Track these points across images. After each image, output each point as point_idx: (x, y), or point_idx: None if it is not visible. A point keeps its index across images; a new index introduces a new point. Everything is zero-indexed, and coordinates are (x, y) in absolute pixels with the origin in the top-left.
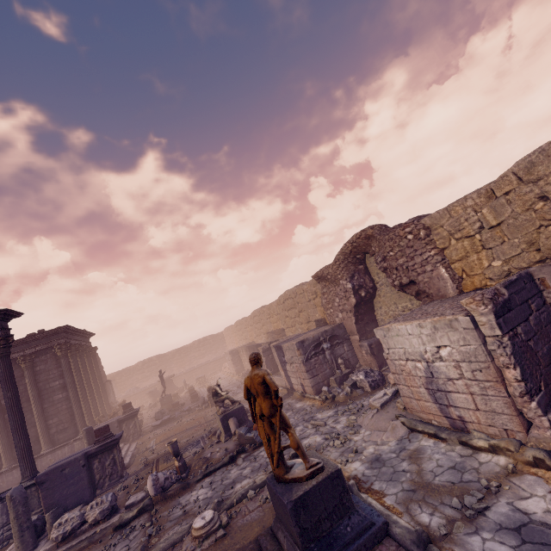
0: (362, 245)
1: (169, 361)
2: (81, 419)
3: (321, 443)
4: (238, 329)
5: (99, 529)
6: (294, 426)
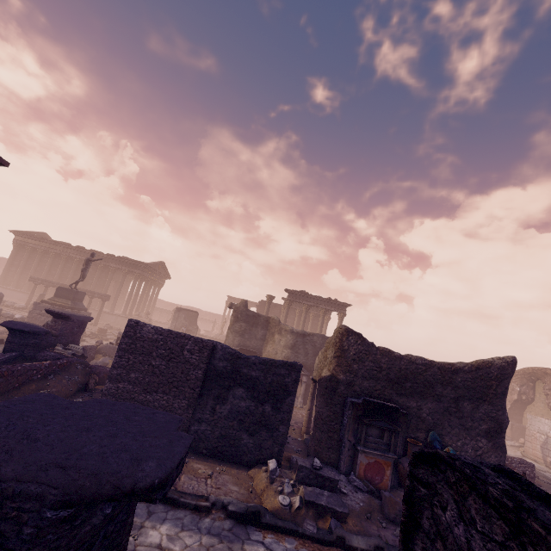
0: (539, 374)
1: None
2: None
3: None
4: None
5: None
6: None
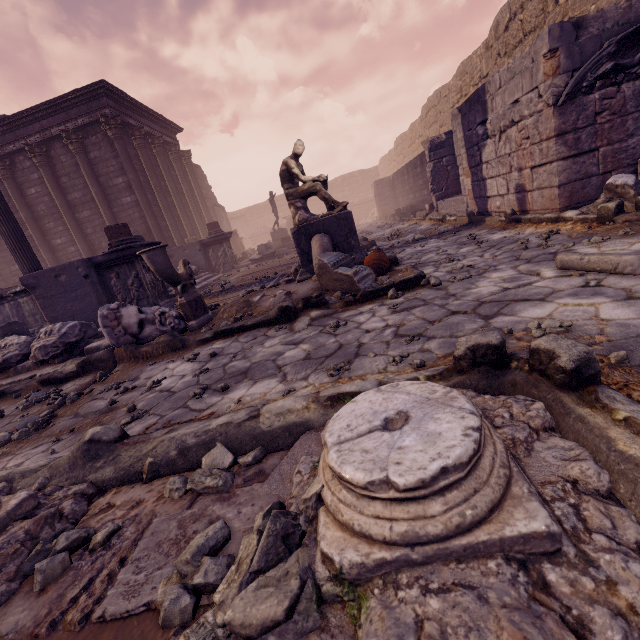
0: None
1: None
2: (158, 234)
3: None
4: (398, 152)
5: (38, 374)
6: (478, 270)
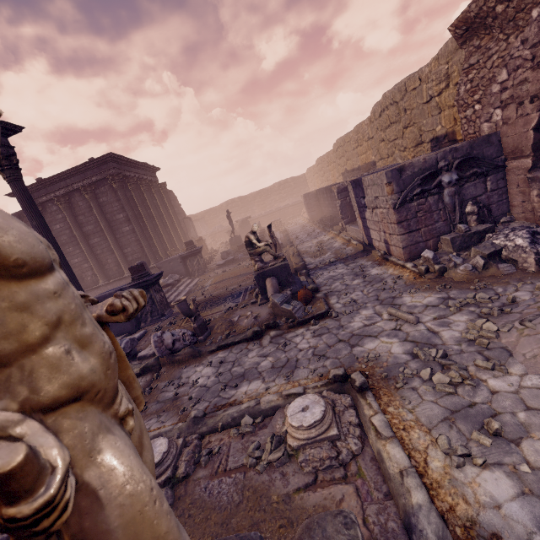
0: None
1: (250, 203)
2: (149, 252)
3: (401, 363)
4: (320, 168)
5: None
6: (357, 306)
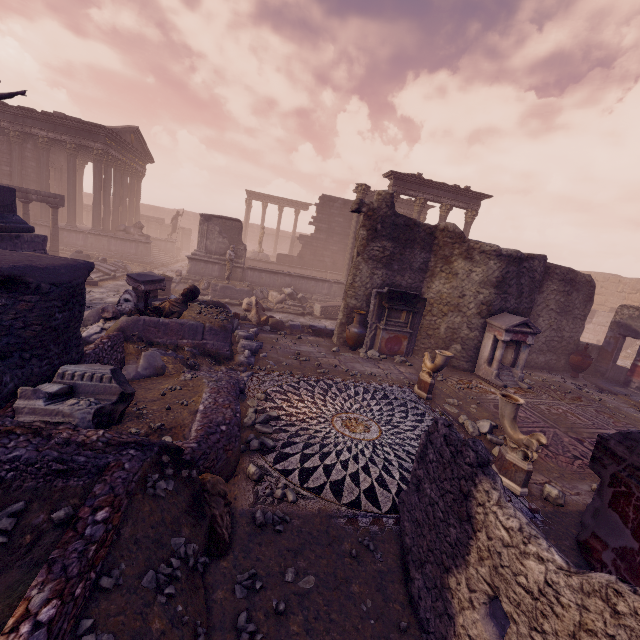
0: None
1: None
2: None
3: None
4: None
5: None
6: None
